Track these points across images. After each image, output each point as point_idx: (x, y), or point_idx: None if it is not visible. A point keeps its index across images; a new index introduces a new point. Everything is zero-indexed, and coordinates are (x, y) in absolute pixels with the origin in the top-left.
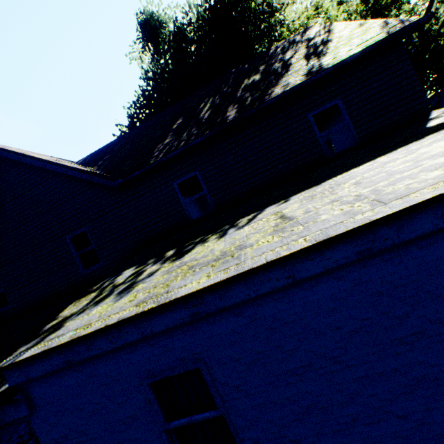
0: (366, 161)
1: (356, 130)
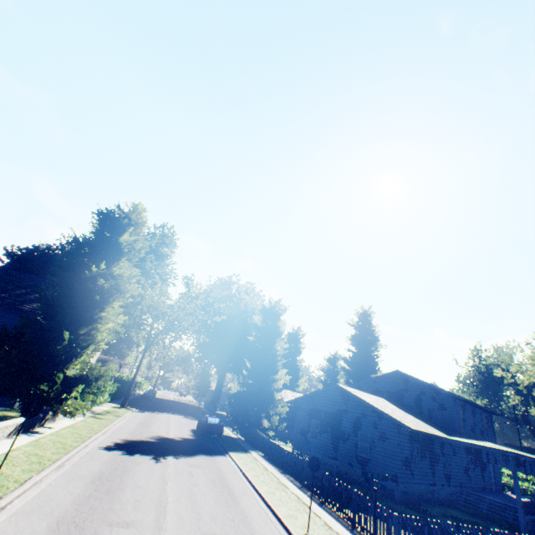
0: None
1: None
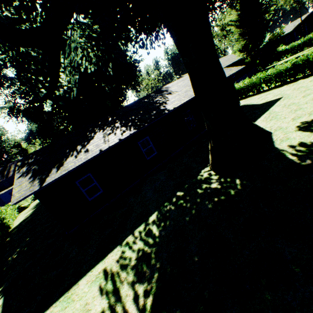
0: None
1: None
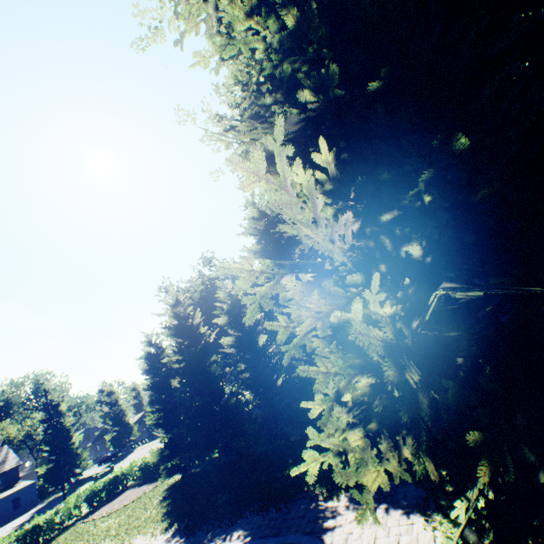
0: (3, 492)
1: (6, 484)
